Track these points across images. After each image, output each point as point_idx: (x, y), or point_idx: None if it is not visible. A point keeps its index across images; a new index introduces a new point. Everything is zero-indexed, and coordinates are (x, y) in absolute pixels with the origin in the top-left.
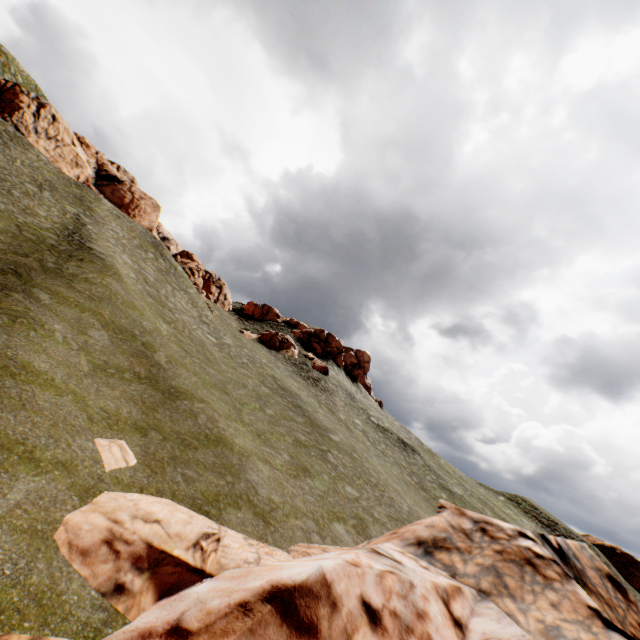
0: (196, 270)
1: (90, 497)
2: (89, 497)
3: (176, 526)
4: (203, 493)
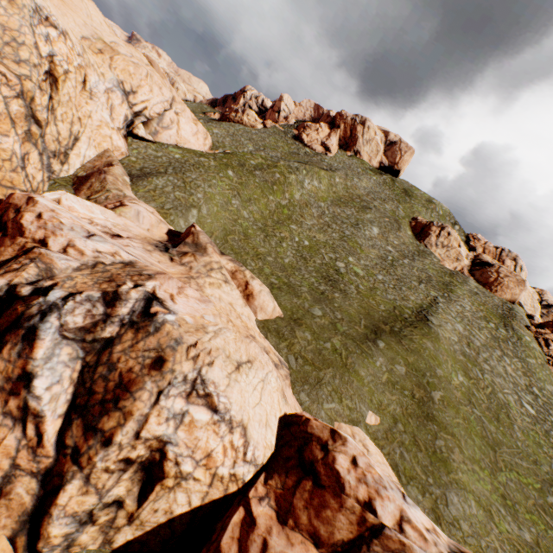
0: (551, 341)
1: (351, 423)
2: (351, 423)
3: (373, 458)
4: (404, 468)
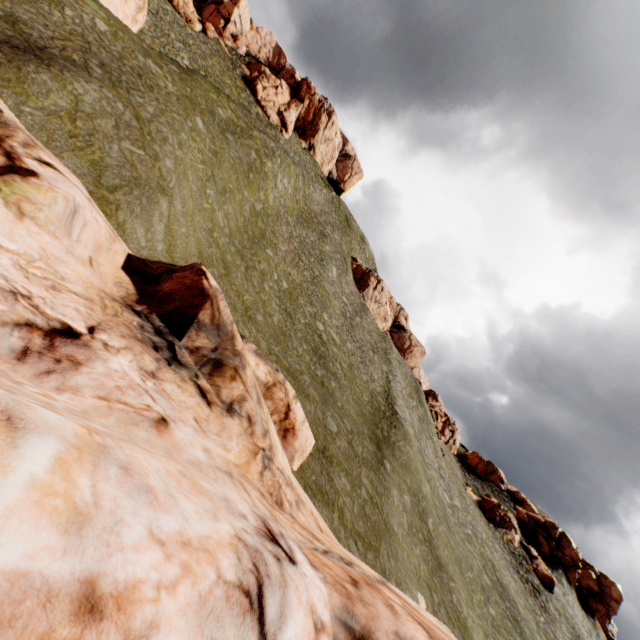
0: (439, 415)
1: None
2: None
3: None
4: None
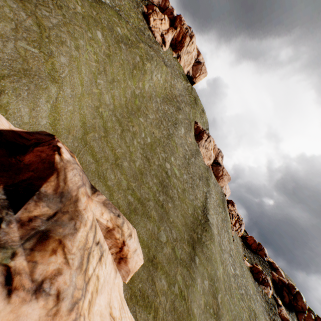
0: (234, 216)
1: None
2: None
3: None
4: None
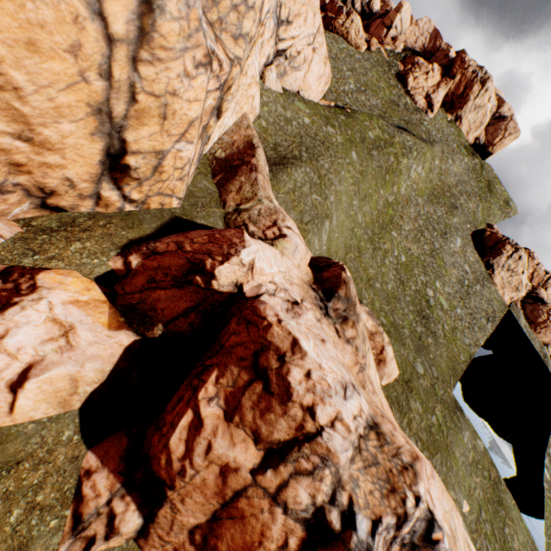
0: None
1: None
2: None
3: None
4: None
